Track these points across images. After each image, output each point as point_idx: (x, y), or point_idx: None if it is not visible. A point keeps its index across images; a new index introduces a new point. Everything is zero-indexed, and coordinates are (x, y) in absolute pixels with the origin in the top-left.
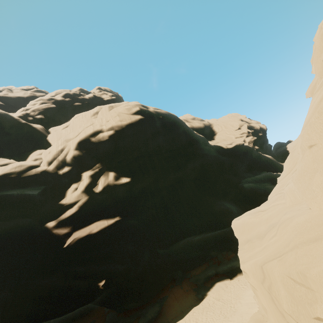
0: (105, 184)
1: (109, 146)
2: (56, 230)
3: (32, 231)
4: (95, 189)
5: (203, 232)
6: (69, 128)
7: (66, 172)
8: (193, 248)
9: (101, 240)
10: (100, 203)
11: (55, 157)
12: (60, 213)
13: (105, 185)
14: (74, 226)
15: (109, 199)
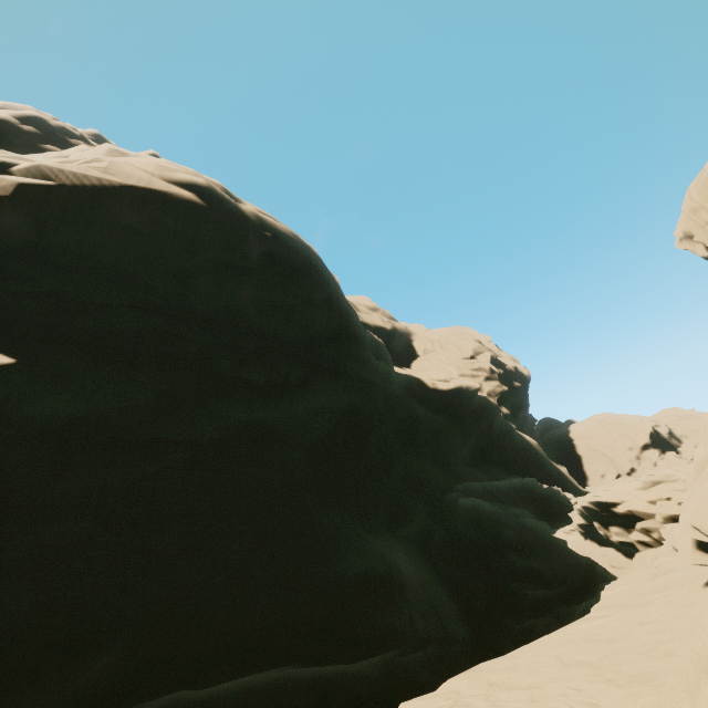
0: None
1: (13, 229)
2: None
3: None
4: None
5: (264, 669)
6: None
7: None
8: None
9: None
10: None
11: None
12: None
13: None
14: None
15: None
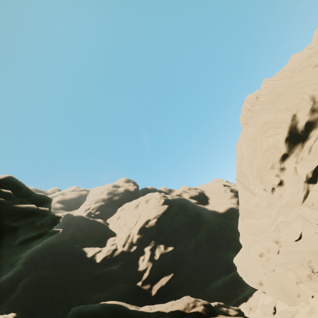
0: (160, 253)
1: (155, 228)
2: (144, 286)
3: (132, 289)
4: (155, 257)
5: (222, 275)
6: (122, 219)
7: (135, 250)
8: (219, 289)
9: (167, 290)
10: (158, 266)
11: (126, 241)
12: (140, 276)
13: (160, 254)
14: (151, 283)
15: (163, 263)
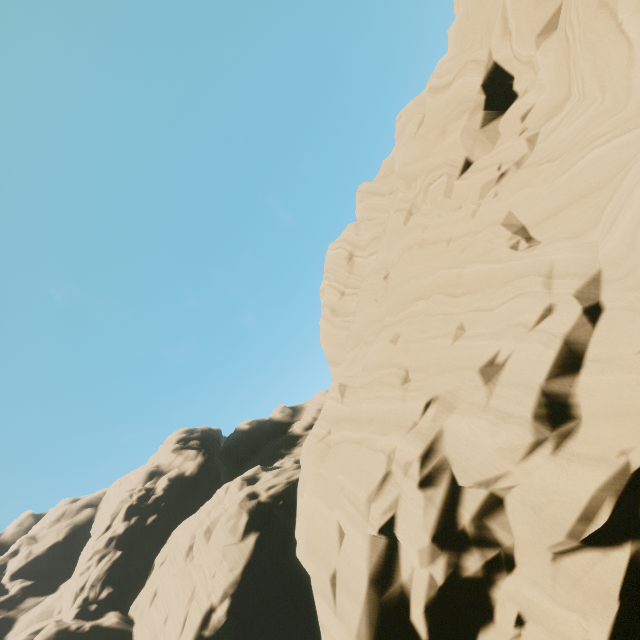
0: None
1: (232, 624)
2: None
3: None
4: None
5: None
6: (161, 601)
7: None
8: None
9: None
10: None
11: None
12: None
13: None
14: None
15: None
